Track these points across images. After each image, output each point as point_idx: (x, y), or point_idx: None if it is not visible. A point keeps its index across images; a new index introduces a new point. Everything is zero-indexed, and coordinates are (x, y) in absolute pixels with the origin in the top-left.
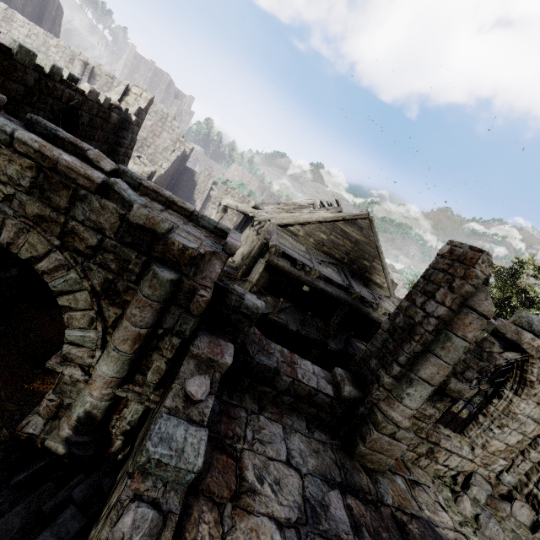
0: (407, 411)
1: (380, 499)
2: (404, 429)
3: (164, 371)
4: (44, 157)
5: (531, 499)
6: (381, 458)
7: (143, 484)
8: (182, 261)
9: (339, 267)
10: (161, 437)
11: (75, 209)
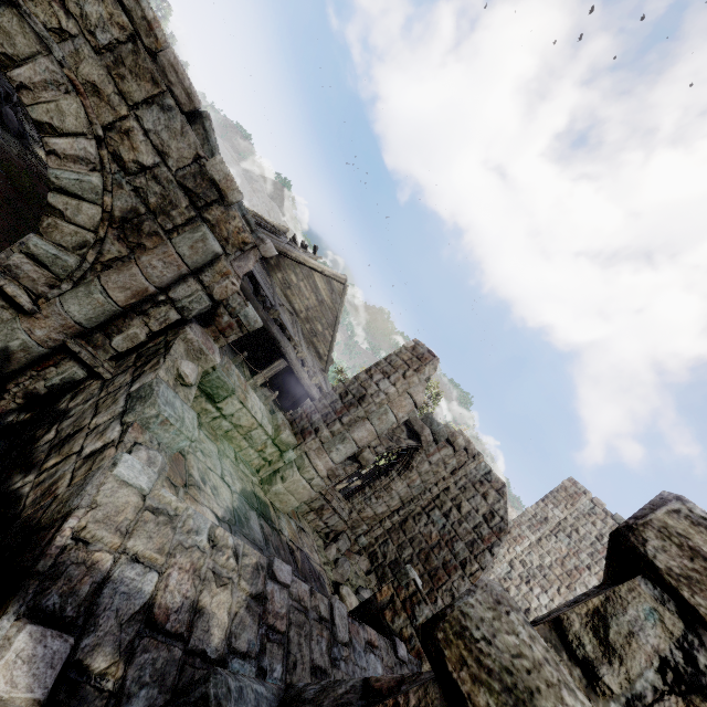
0: (330, 463)
1: (281, 529)
2: (320, 478)
3: (139, 342)
4: (150, 32)
5: (372, 555)
6: (291, 499)
7: (143, 436)
8: (233, 240)
9: (294, 319)
10: (166, 400)
11: (149, 112)
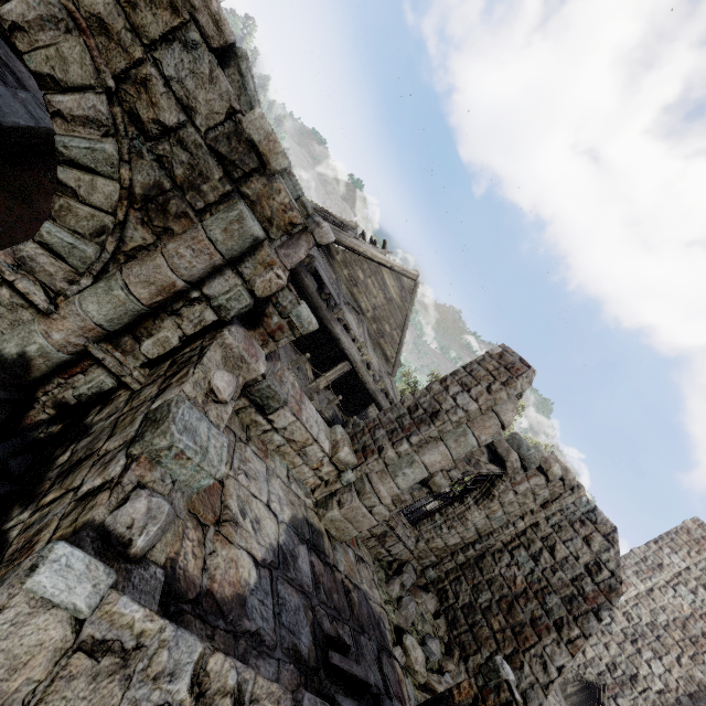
0: (395, 489)
1: (336, 564)
2: (383, 505)
3: (171, 348)
4: None
5: (442, 593)
6: (348, 528)
7: (151, 473)
8: (277, 221)
9: (360, 319)
10: (185, 426)
11: (168, 53)
